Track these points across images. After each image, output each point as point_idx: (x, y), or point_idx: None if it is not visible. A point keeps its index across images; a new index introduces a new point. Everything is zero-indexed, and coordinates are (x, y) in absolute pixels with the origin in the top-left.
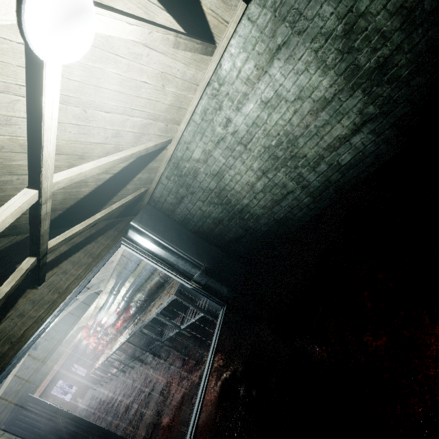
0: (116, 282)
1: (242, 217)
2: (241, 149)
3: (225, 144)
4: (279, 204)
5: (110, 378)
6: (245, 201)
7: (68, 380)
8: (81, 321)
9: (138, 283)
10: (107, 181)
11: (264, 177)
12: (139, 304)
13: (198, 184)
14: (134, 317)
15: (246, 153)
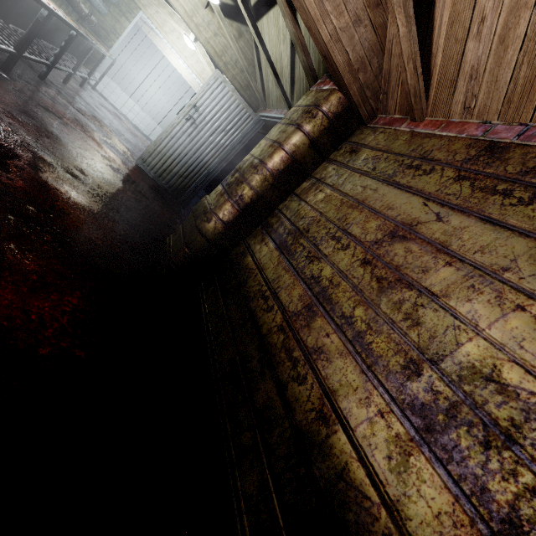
0: None
1: None
2: None
3: None
4: None
5: None
6: None
7: None
8: None
9: None
10: None
11: None
12: None
13: None
14: None
15: None
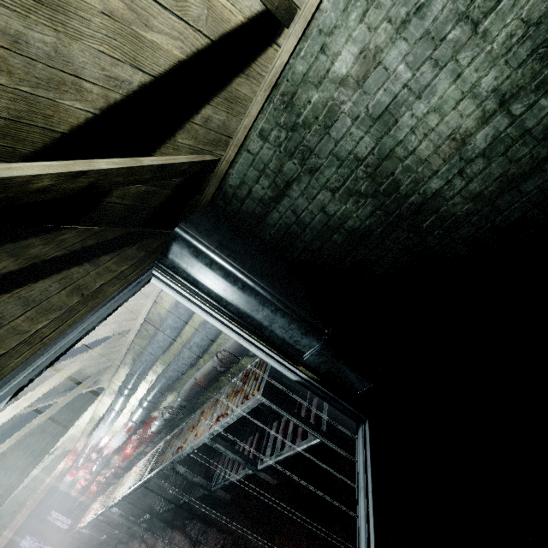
0: (131, 373)
1: (416, 224)
2: (460, 35)
3: (422, 25)
4: (518, 185)
5: (106, 542)
6: (435, 183)
7: (40, 536)
8: (65, 442)
9: (173, 374)
10: (133, 97)
11: (500, 114)
12: (170, 414)
13: (330, 147)
14: (157, 437)
15: (471, 48)
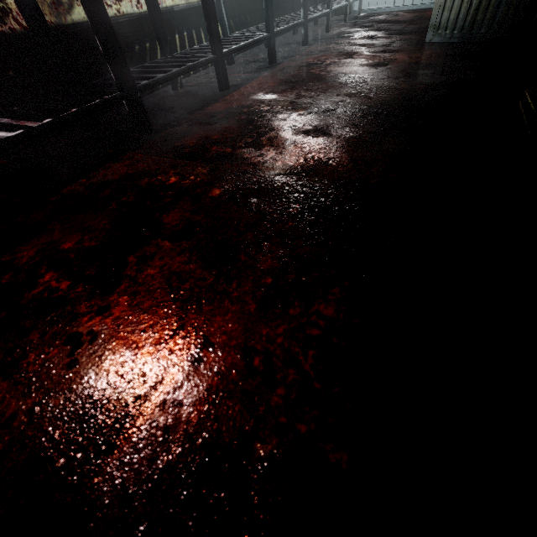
0: None
1: None
2: None
3: None
4: None
5: None
6: None
7: None
8: None
9: None
10: None
11: None
12: None
13: None
14: None
15: None
